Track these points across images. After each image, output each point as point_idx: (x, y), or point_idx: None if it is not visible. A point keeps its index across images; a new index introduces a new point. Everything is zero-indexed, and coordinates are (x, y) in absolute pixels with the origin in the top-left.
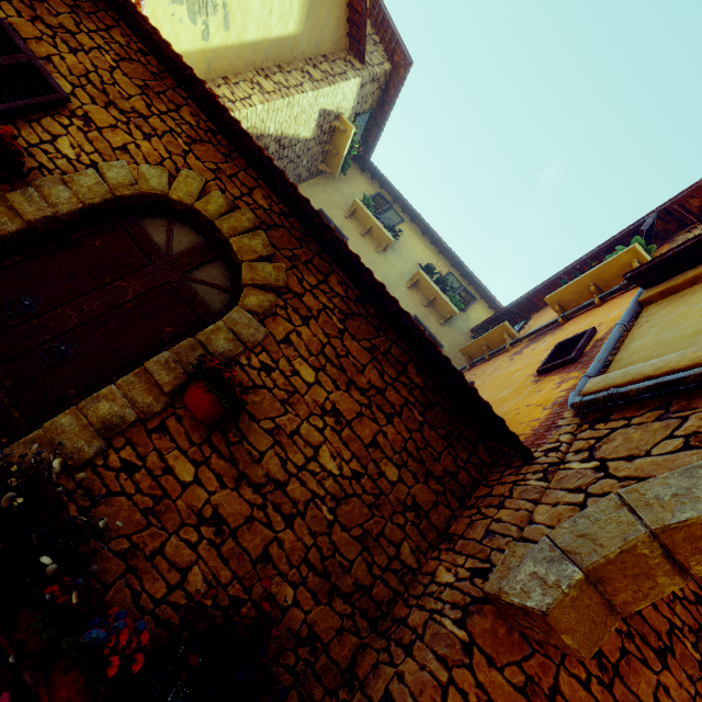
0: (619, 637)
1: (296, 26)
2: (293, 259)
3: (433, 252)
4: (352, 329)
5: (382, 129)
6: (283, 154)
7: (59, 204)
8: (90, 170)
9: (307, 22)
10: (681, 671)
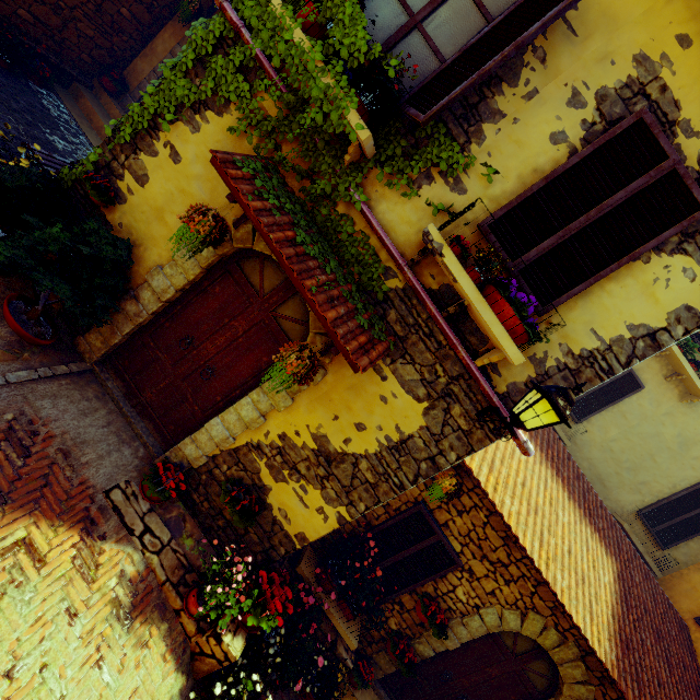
0: None
1: None
2: (601, 678)
3: None
4: None
5: None
6: None
7: (462, 638)
8: (476, 617)
9: None
10: None
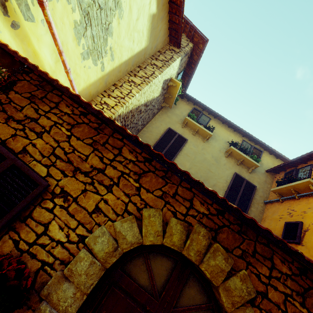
0: None
1: (145, 43)
2: (244, 255)
3: (231, 131)
4: (312, 308)
5: (191, 77)
6: (147, 108)
7: (68, 307)
8: (81, 252)
9: (150, 38)
10: None
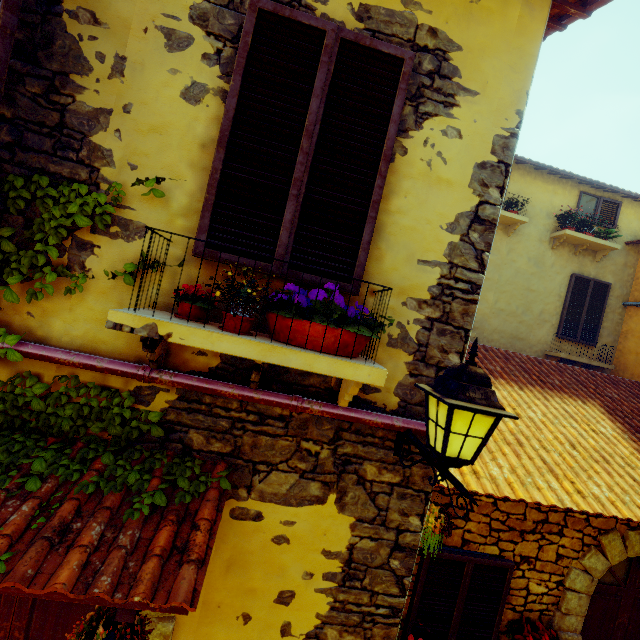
0: None
1: None
2: None
3: (555, 183)
4: None
5: None
6: None
7: (576, 627)
8: (568, 595)
9: None
10: None
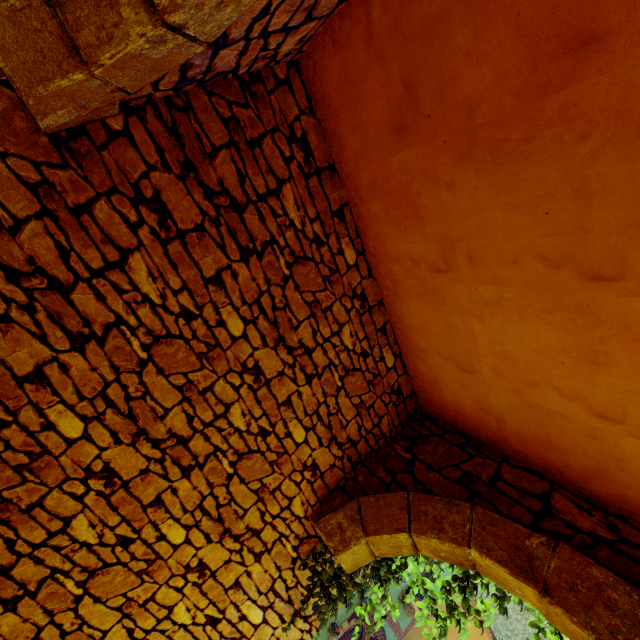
0: (201, 217)
1: None
2: None
3: None
4: None
5: None
6: None
7: None
8: None
9: None
10: (261, 273)
